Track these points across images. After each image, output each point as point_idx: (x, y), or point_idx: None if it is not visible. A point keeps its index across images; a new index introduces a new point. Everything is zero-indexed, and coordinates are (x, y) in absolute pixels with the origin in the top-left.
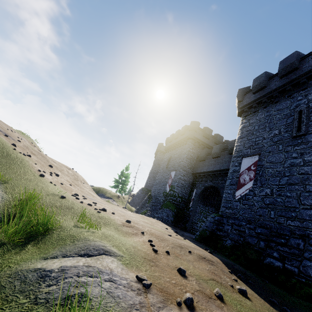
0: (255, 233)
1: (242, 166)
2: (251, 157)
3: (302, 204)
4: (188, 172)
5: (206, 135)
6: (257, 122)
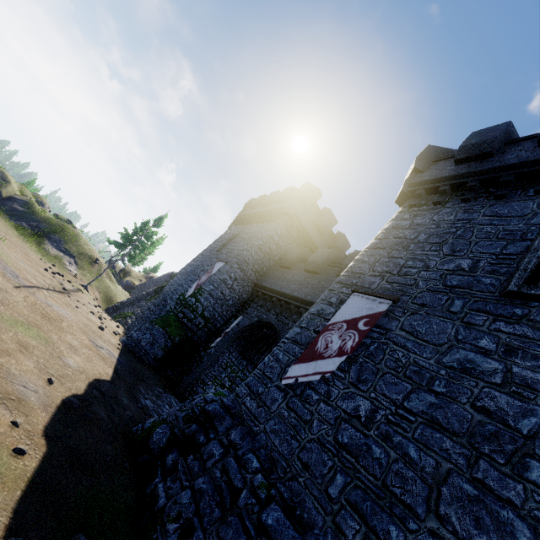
0: (257, 523)
1: (341, 311)
2: (373, 297)
3: (440, 517)
4: (249, 277)
5: (321, 224)
6: (430, 225)
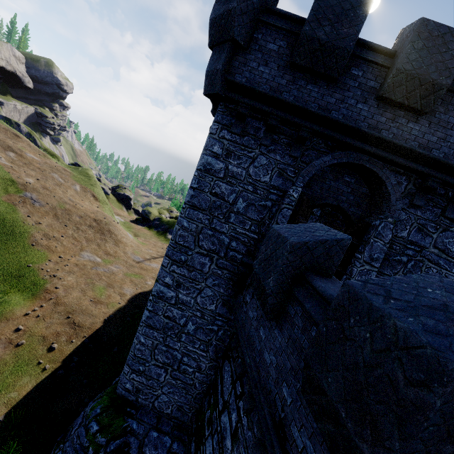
0: None
1: None
2: None
3: None
4: None
5: None
6: None
